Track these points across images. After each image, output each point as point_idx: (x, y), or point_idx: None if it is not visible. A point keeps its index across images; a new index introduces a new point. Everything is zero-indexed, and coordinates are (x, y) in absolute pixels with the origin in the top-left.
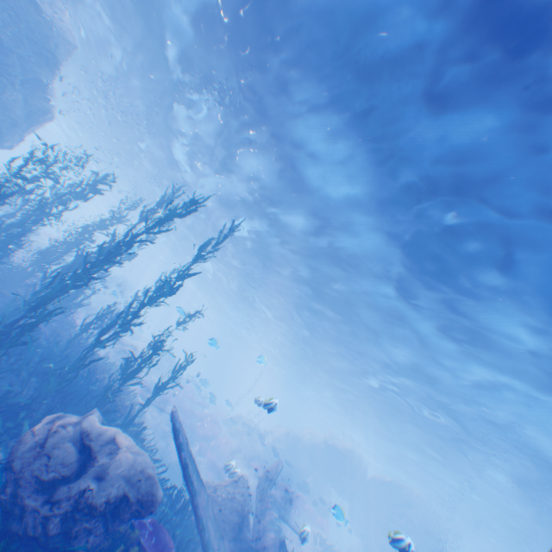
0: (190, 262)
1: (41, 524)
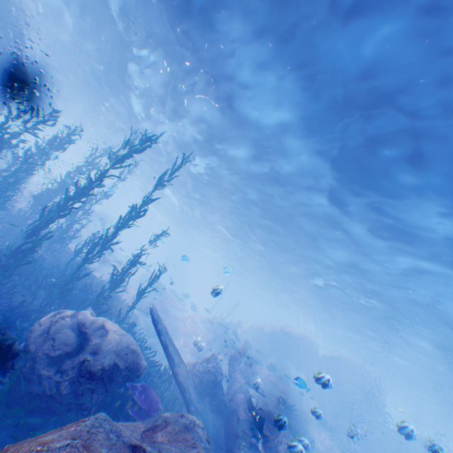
0: (152, 191)
1: (55, 386)
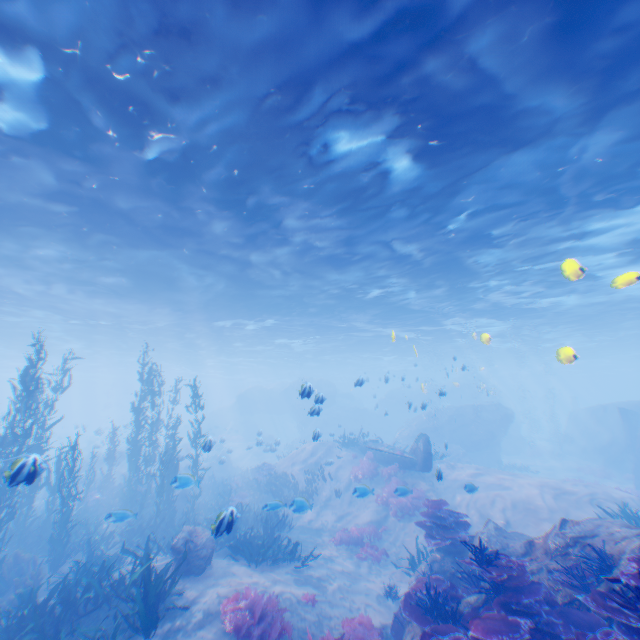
0: None
1: None
